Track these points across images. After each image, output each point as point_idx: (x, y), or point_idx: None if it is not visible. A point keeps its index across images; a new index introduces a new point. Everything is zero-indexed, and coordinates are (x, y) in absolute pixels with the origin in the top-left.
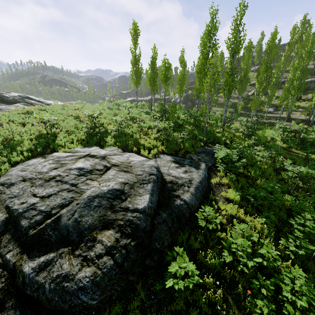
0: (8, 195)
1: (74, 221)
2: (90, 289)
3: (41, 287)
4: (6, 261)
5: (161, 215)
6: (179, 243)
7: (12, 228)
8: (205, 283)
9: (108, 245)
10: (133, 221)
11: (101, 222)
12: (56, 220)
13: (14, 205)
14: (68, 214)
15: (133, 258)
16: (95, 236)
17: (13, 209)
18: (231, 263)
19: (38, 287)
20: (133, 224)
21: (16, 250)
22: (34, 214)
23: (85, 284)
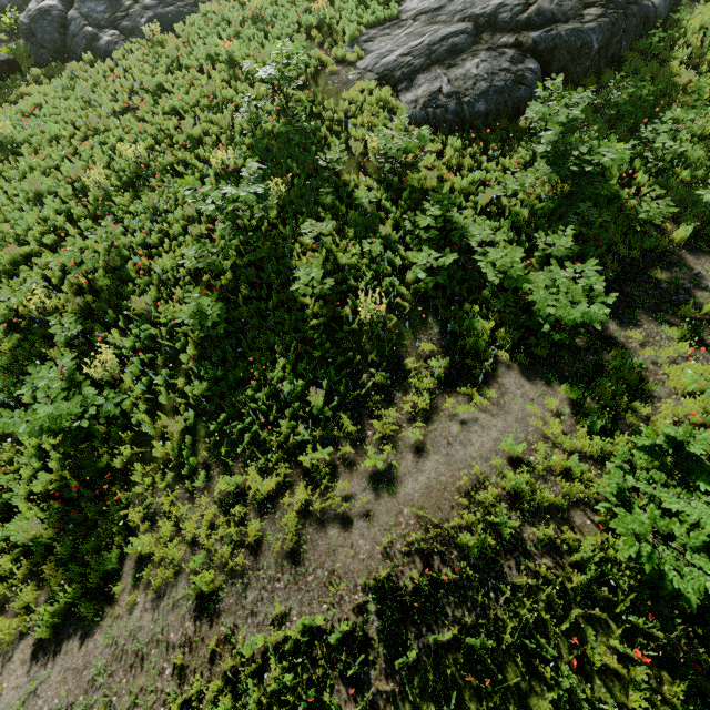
0: (450, 14)
1: (556, 6)
2: (597, 31)
3: (556, 37)
4: (503, 43)
5: (632, 9)
6: (639, 50)
7: (486, 29)
8: (668, 67)
9: (598, 15)
10: (614, 1)
11: (581, 5)
12: (537, 8)
13: (475, 13)
14: (547, 2)
15: (619, 24)
16: (581, 14)
17: (477, 15)
18: (698, 54)
19: (553, 39)
20: (614, 3)
21: (508, 35)
22: (511, 8)
23: (594, 28)
